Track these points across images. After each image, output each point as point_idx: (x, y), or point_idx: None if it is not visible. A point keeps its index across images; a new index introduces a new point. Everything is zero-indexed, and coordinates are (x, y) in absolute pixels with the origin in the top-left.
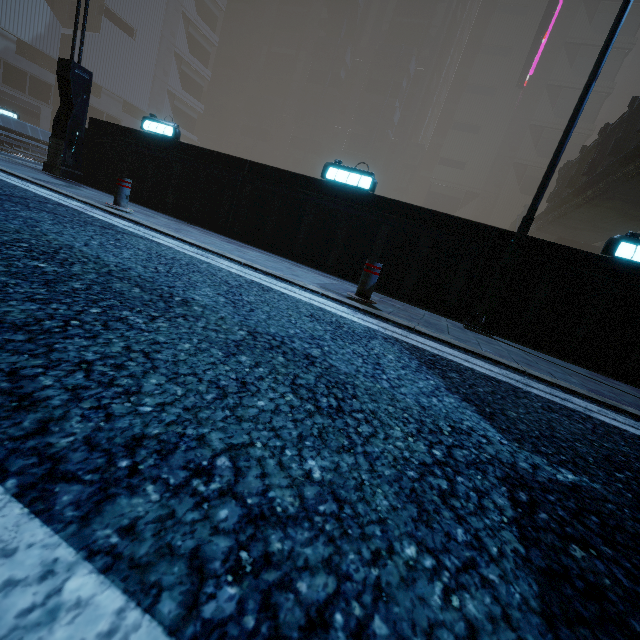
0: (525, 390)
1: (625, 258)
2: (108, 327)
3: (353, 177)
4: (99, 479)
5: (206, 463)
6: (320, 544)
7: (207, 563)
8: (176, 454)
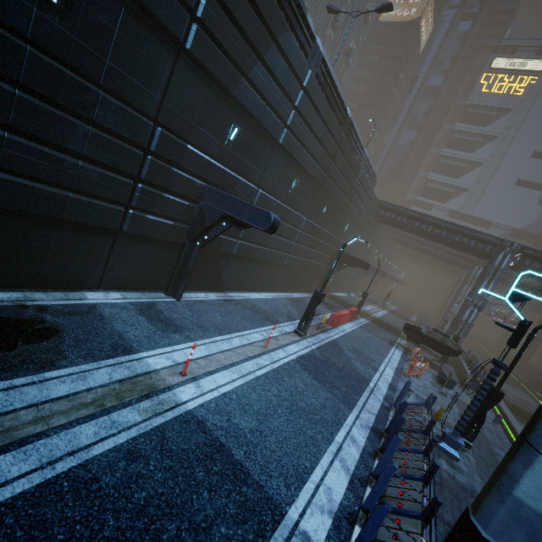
0: None
1: None
2: None
3: None
4: None
5: None
6: None
7: None
8: None
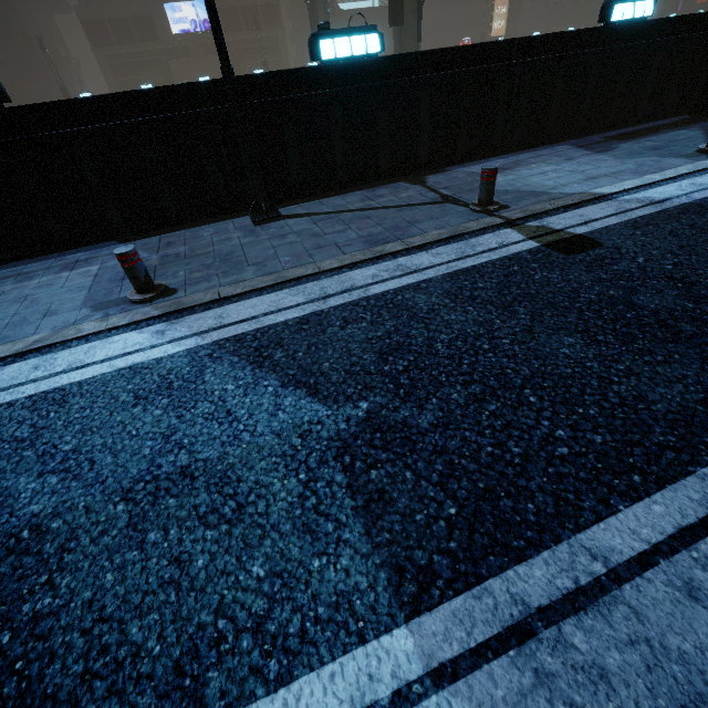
0: (326, 310)
1: (331, 59)
2: (43, 636)
3: None
4: (189, 699)
5: (216, 634)
6: (286, 606)
7: (258, 666)
8: (200, 648)
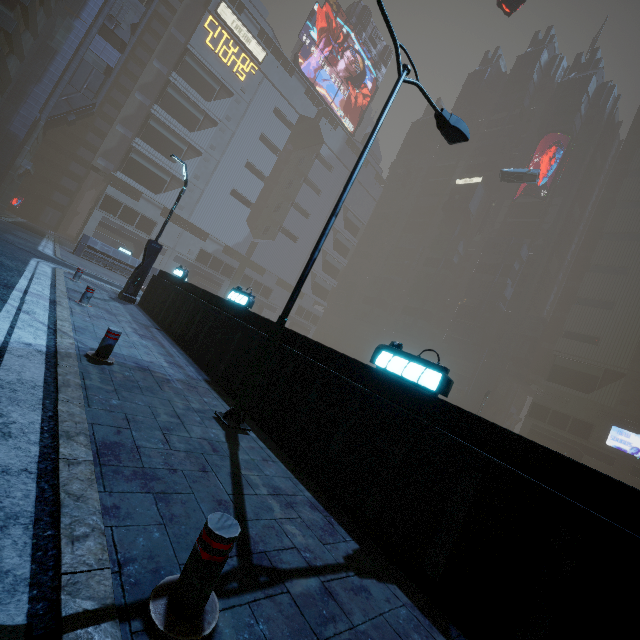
0: None
1: (384, 368)
2: None
3: (239, 297)
4: None
5: None
6: None
7: None
8: None
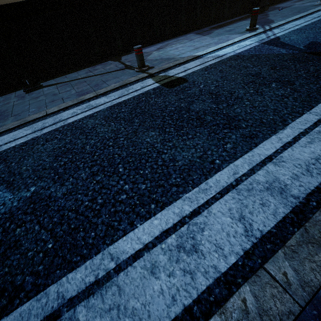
0: (39, 136)
1: None
2: None
3: None
4: None
5: None
6: None
7: None
8: None
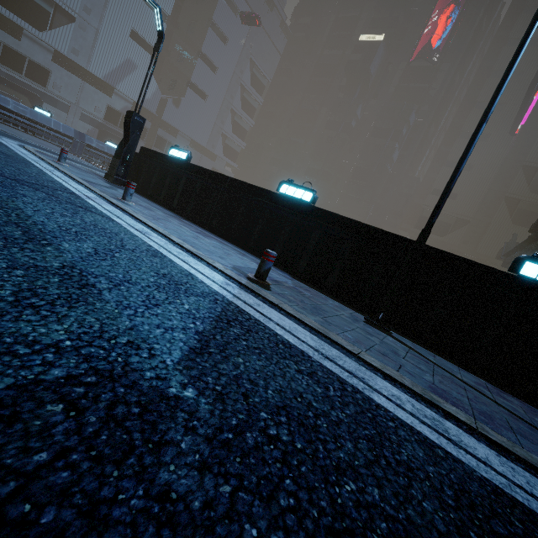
0: (313, 359)
1: (530, 277)
2: None
3: (299, 192)
4: None
5: None
6: None
7: None
8: None
